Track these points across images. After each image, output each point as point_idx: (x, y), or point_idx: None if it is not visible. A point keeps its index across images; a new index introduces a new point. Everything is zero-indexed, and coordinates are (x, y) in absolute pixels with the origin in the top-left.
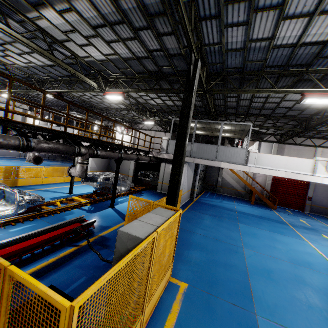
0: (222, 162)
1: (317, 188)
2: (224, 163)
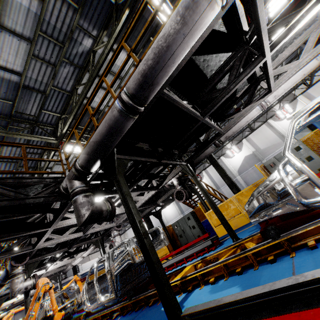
0: (69, 277)
1: None
2: (70, 277)
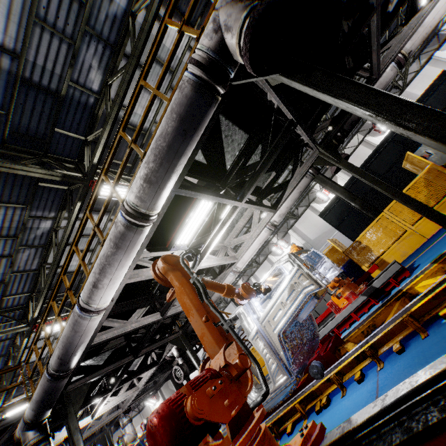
0: None
1: None
2: None
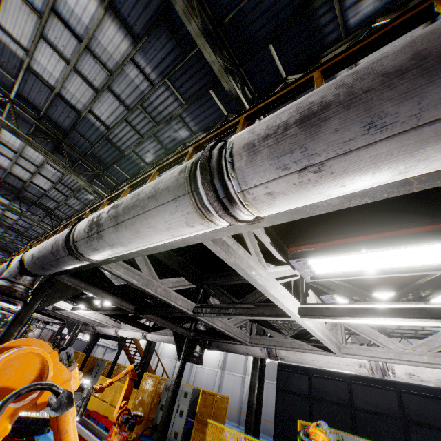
0: None
1: (74, 343)
2: None
